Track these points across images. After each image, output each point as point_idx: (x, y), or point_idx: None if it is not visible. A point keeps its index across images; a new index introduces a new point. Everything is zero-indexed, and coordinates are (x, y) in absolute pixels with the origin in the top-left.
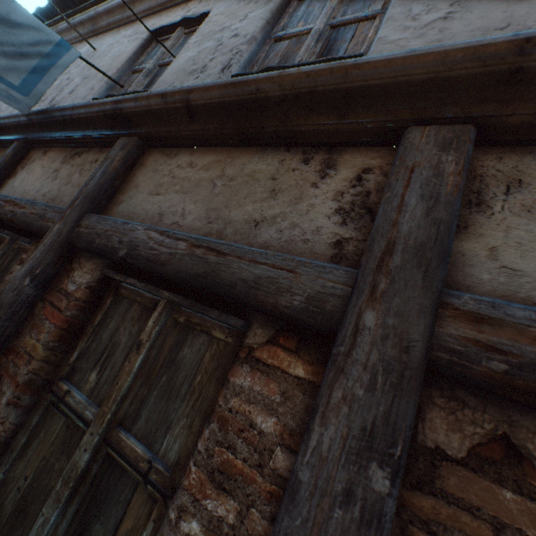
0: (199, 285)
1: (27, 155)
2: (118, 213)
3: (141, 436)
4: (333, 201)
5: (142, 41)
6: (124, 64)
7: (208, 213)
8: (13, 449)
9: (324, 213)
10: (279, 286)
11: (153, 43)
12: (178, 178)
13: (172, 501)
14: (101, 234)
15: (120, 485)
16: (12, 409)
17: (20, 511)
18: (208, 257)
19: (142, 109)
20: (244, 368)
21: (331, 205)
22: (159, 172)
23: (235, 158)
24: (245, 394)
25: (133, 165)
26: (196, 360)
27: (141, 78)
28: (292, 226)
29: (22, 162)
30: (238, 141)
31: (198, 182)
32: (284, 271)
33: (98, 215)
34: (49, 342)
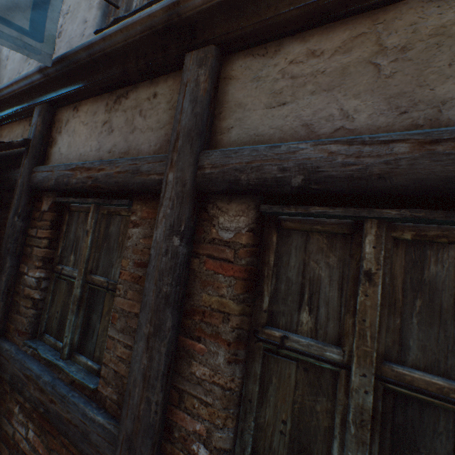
0: None
1: (54, 118)
2: (233, 142)
3: (425, 367)
4: None
5: None
6: None
7: (389, 102)
8: (250, 399)
9: None
10: None
11: None
12: (303, 77)
13: None
14: (243, 169)
15: (426, 418)
16: (234, 365)
17: (298, 452)
18: None
19: (215, 2)
20: None
21: None
22: (264, 79)
23: (390, 22)
24: None
25: (217, 83)
26: None
27: None
28: None
29: (53, 128)
30: None
31: (341, 72)
32: None
33: (217, 150)
34: (238, 295)
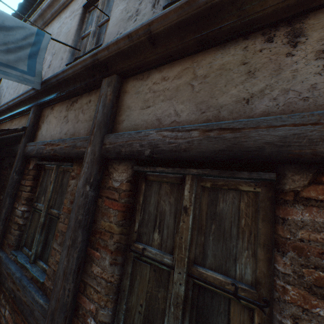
0: (226, 157)
1: (41, 114)
2: (124, 128)
3: (215, 268)
4: (316, 60)
5: (80, 15)
6: (75, 35)
7: (197, 106)
8: (124, 289)
9: (312, 72)
10: (309, 138)
11: (87, 14)
12: (158, 91)
13: (274, 310)
14: (123, 145)
15: (214, 302)
16: (114, 266)
17: None
18: (224, 135)
19: (114, 53)
20: (297, 208)
21: (316, 64)
22: (141, 93)
23: (200, 61)
24: (309, 226)
25: (119, 94)
26: (233, 210)
27: (91, 39)
28: (284, 92)
29: (40, 119)
30: (198, 48)
31: (176, 89)
32: (308, 126)
33: (113, 134)
34: (119, 221)
